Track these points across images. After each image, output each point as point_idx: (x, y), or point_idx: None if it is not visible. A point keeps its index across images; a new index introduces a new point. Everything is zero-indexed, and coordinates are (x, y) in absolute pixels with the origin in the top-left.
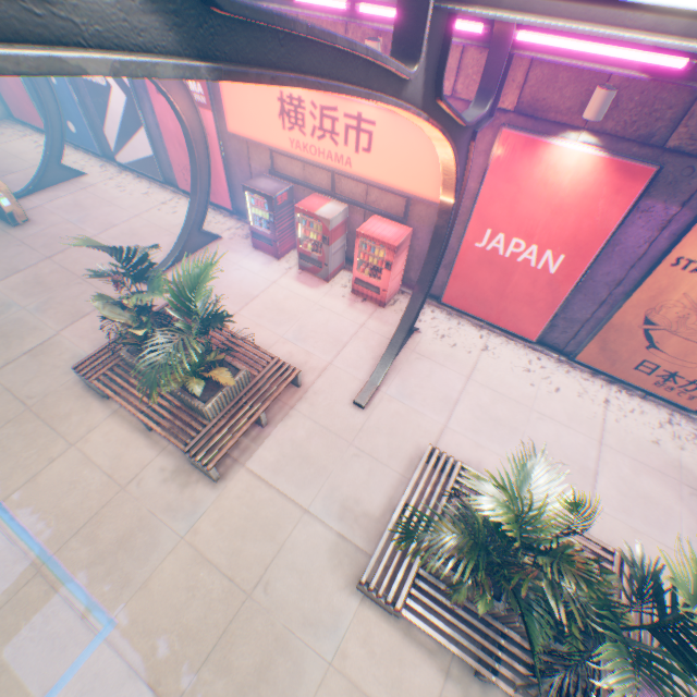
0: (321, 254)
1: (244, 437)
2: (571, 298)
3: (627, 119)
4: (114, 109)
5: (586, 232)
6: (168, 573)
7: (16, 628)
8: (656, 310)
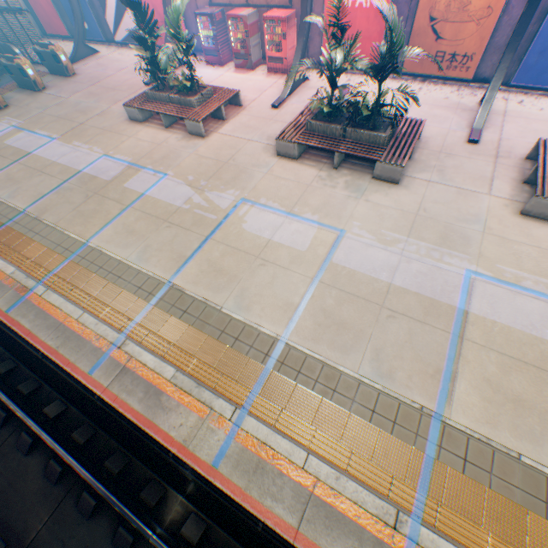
0: (246, 49)
1: (215, 125)
2: None
3: None
4: None
5: None
6: (188, 162)
7: (127, 181)
8: (433, 9)
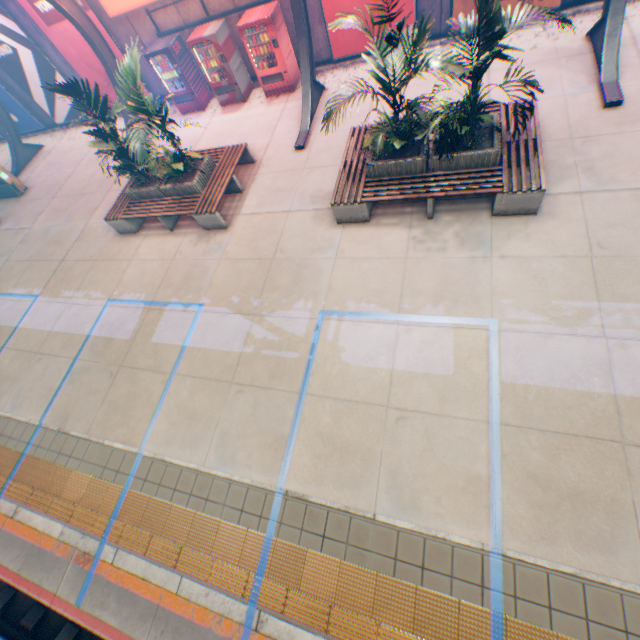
0: (228, 78)
1: (232, 204)
2: None
3: None
4: (30, 72)
5: None
6: (221, 275)
7: (153, 331)
8: None
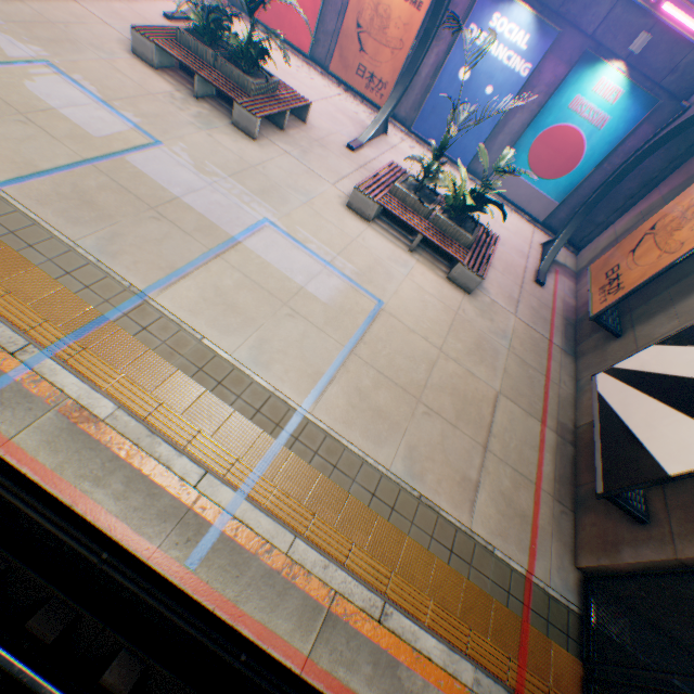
0: None
1: None
2: (326, 12)
3: None
4: None
5: None
6: None
7: None
8: (361, 16)
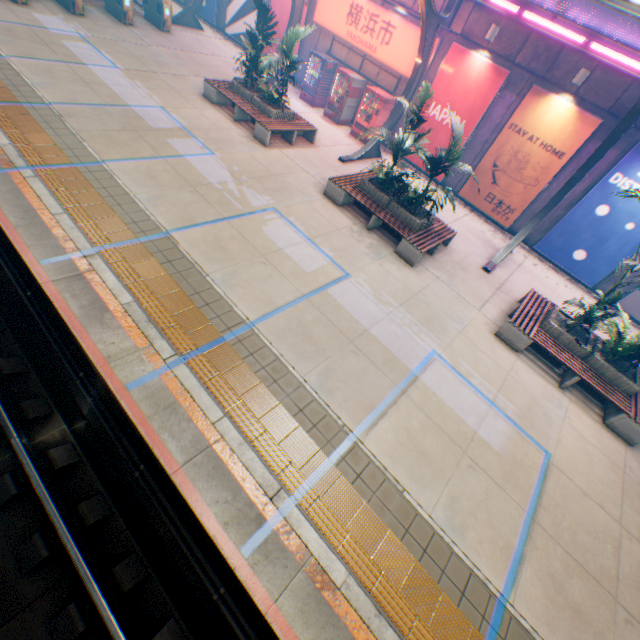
0: (341, 105)
1: (281, 144)
2: (463, 153)
3: (502, 47)
4: None
5: (477, 107)
6: (240, 156)
7: (172, 138)
8: (498, 158)
